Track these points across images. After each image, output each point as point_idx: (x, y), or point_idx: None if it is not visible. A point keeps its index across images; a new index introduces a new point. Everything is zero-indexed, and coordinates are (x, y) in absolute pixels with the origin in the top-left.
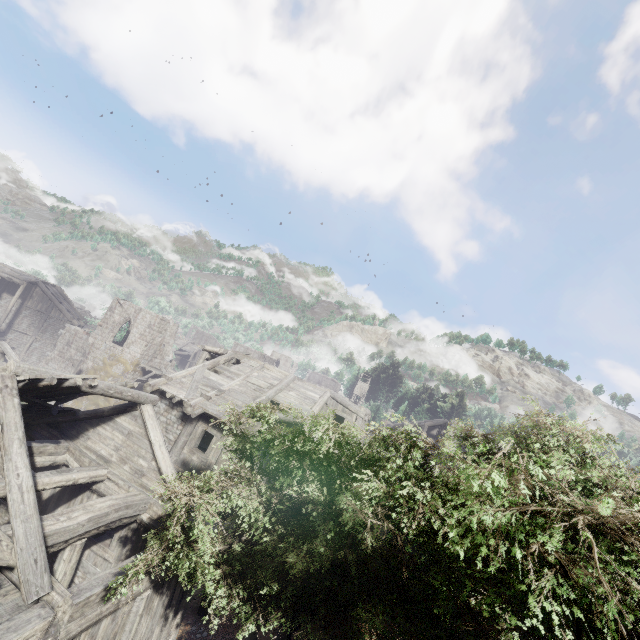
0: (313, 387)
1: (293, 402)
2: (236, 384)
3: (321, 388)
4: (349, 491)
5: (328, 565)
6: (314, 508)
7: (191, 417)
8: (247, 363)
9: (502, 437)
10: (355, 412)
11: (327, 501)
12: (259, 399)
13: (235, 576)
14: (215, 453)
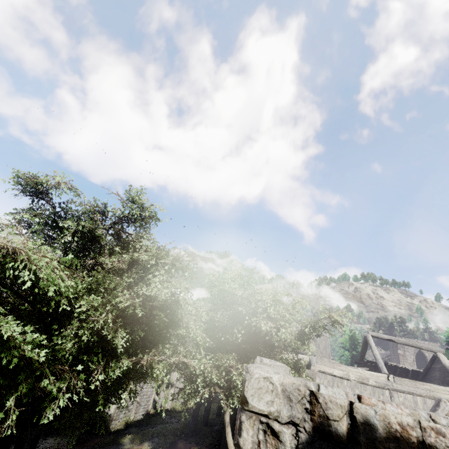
0: None
1: None
2: None
3: None
4: None
5: None
6: None
7: None
8: None
9: None
10: None
11: None
12: None
13: None
14: None
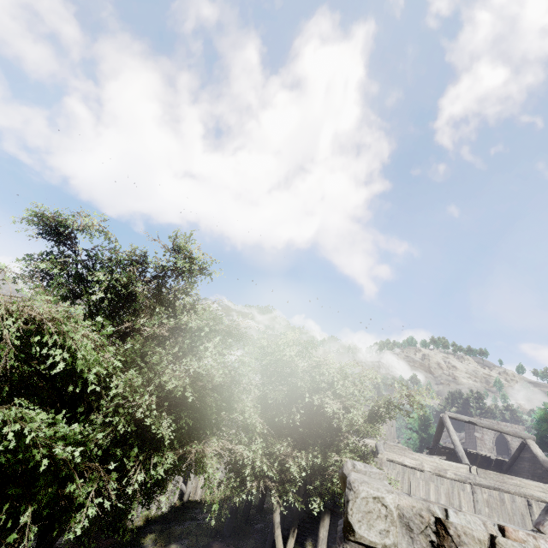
0: None
1: None
2: None
3: None
4: None
5: None
6: None
7: None
8: None
9: None
10: None
11: None
12: None
13: None
14: None
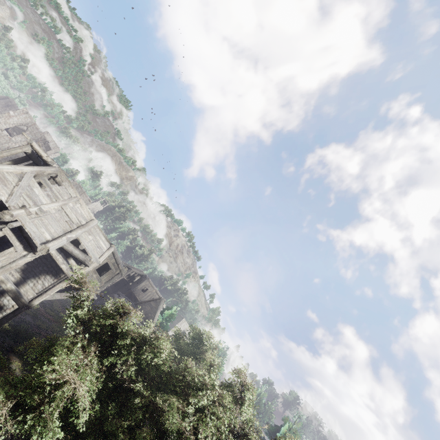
0: (99, 230)
1: (90, 247)
2: (54, 208)
3: (104, 235)
4: (142, 375)
5: (135, 438)
6: (121, 383)
7: (1, 220)
8: (67, 189)
9: (218, 368)
10: (121, 269)
11: (148, 398)
12: (70, 235)
13: (57, 427)
14: (5, 260)
